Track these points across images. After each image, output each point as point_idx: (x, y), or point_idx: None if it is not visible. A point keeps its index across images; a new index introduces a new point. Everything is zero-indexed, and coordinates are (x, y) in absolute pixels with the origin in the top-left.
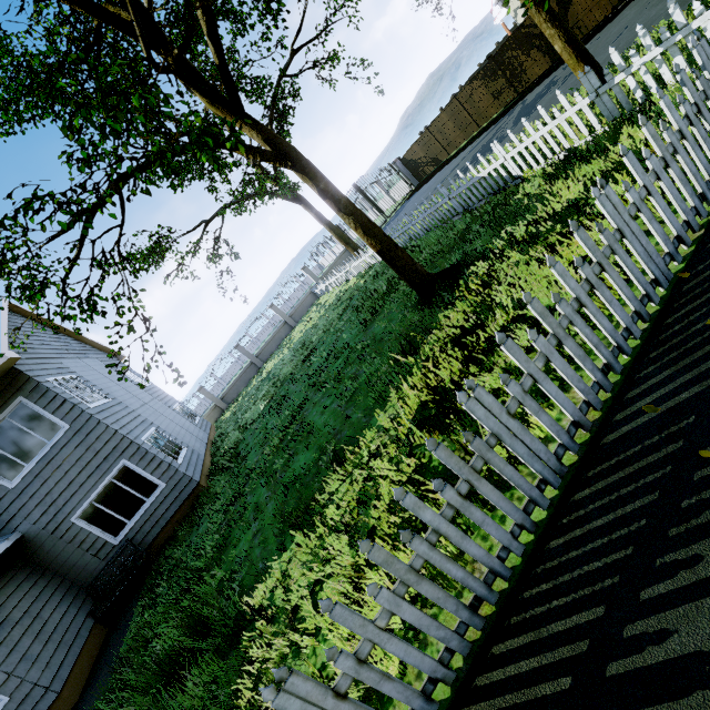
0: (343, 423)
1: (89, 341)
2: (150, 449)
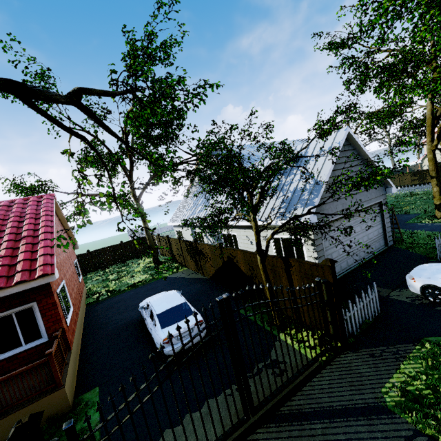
0: None
1: None
2: None
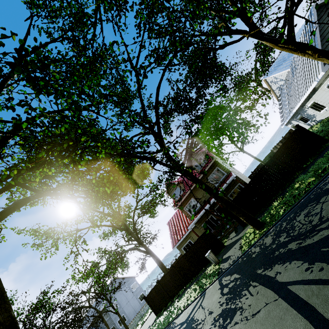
0: None
1: (128, 277)
2: (116, 324)
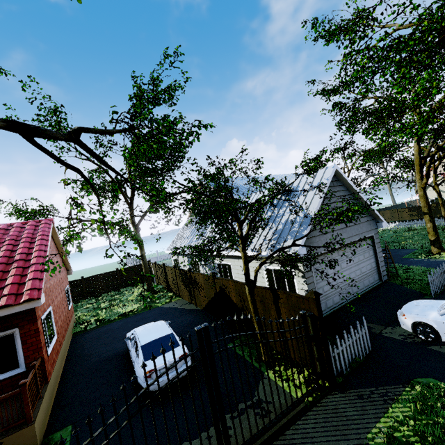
0: (442, 234)
1: None
2: None
